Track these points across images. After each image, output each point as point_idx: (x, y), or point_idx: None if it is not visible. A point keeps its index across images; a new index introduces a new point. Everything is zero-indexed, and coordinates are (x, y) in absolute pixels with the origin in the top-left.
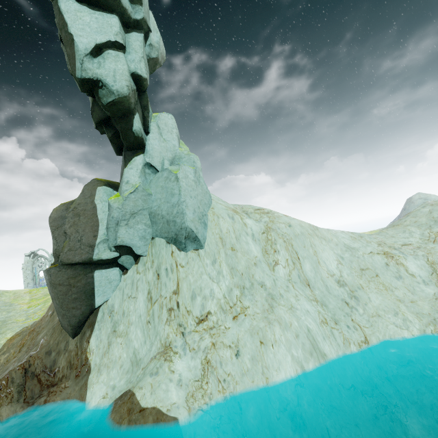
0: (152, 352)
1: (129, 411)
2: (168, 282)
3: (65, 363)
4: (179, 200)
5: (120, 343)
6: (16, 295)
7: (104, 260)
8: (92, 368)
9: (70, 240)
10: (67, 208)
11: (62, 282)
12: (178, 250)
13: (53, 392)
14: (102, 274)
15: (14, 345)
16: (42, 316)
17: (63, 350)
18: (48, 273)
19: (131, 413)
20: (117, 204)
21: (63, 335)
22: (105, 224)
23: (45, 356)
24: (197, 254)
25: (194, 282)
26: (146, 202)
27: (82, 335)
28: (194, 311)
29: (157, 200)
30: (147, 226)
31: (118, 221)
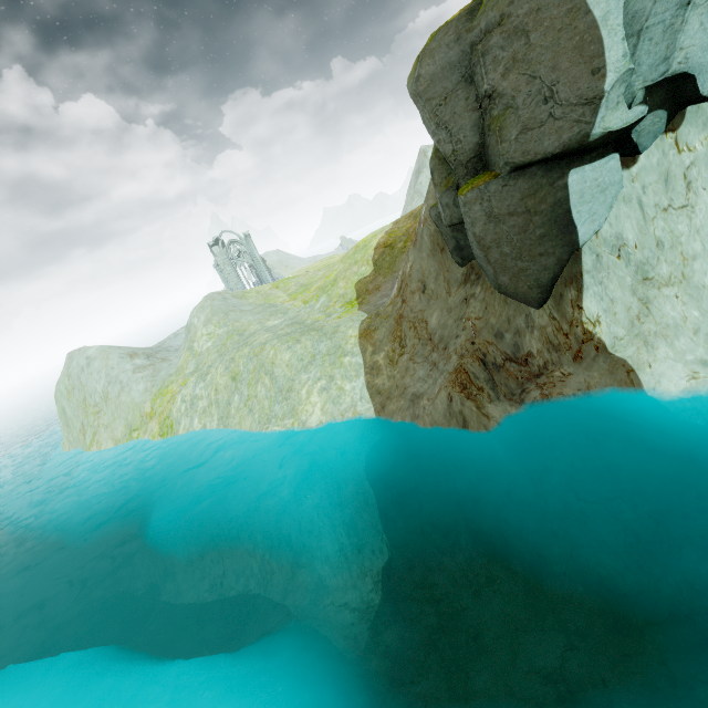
0: None
1: None
2: None
3: (539, 345)
4: None
5: (673, 296)
6: (261, 294)
7: (609, 135)
8: (609, 345)
9: (516, 107)
10: (458, 36)
11: (513, 208)
12: None
13: (545, 384)
14: (585, 175)
15: (383, 341)
16: (392, 299)
17: (524, 328)
18: (482, 196)
19: None
20: None
21: (514, 307)
22: (619, 26)
23: (496, 341)
24: None
25: None
26: None
27: (557, 300)
28: None
29: None
30: None
31: None
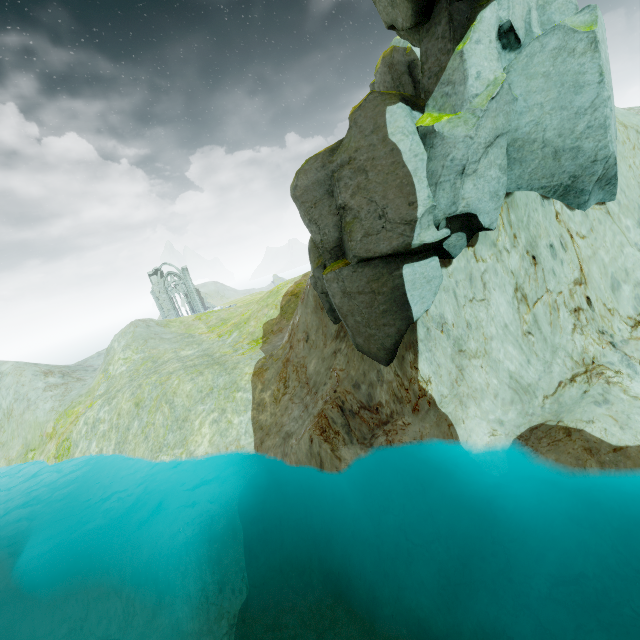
0: (555, 374)
1: (590, 451)
2: (557, 267)
3: (387, 396)
4: (598, 96)
5: (479, 366)
6: (184, 324)
7: (426, 245)
8: (437, 401)
9: (360, 219)
10: (324, 164)
11: (361, 288)
12: (567, 209)
13: (390, 431)
14: (415, 269)
15: (271, 380)
16: (283, 343)
17: (376, 381)
18: (337, 277)
19: (594, 453)
20: (463, 129)
21: (368, 363)
22: (425, 178)
23: (354, 391)
24: (604, 211)
25: (612, 261)
26: (507, 118)
27: (400, 361)
28: (621, 308)
29: (533, 108)
30: (501, 170)
31: (465, 165)
